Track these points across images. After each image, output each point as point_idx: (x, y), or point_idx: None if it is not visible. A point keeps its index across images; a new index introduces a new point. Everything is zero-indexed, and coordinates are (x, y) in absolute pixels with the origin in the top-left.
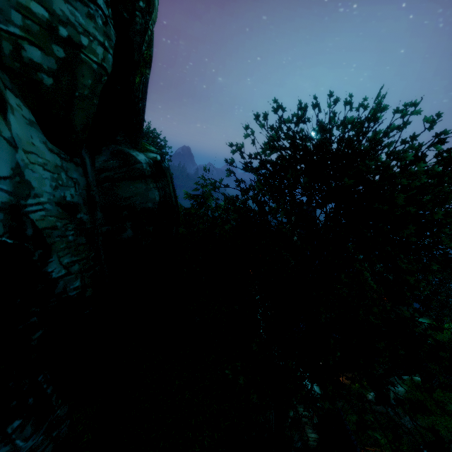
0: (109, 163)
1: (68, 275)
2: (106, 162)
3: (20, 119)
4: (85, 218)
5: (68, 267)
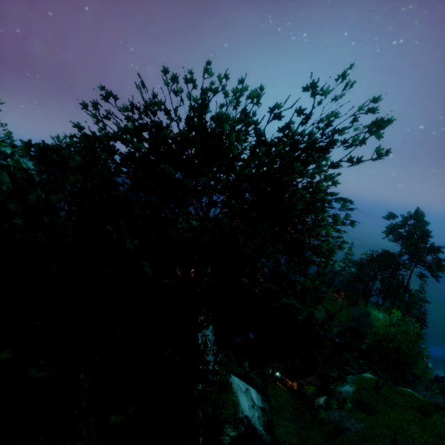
0: None
1: None
2: None
3: None
4: None
5: None
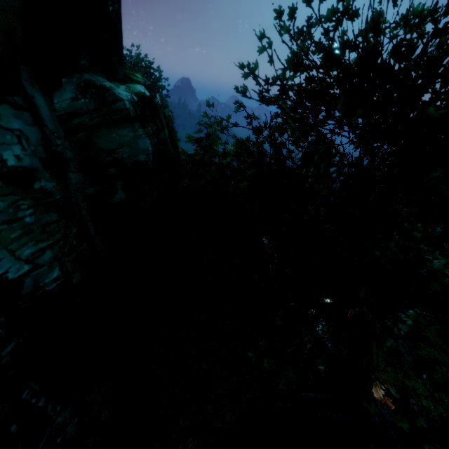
0: (76, 102)
1: (36, 269)
2: (71, 101)
3: None
4: (49, 187)
5: (33, 259)
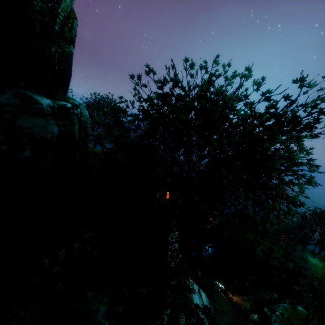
0: (11, 101)
1: None
2: (8, 100)
3: None
4: None
5: None
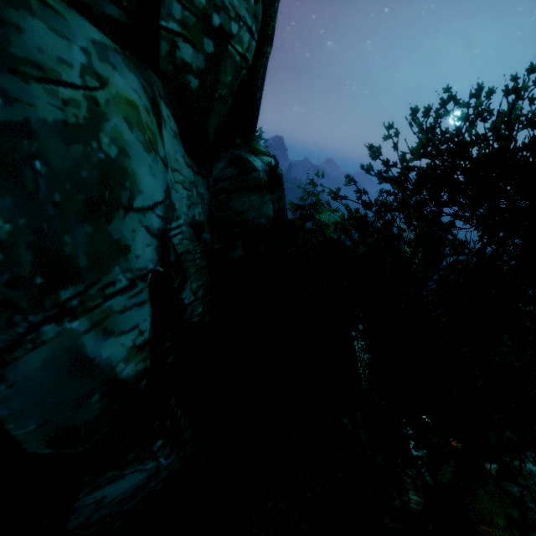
0: (226, 171)
1: (194, 301)
2: (223, 171)
3: (169, 133)
4: (207, 238)
5: (196, 293)
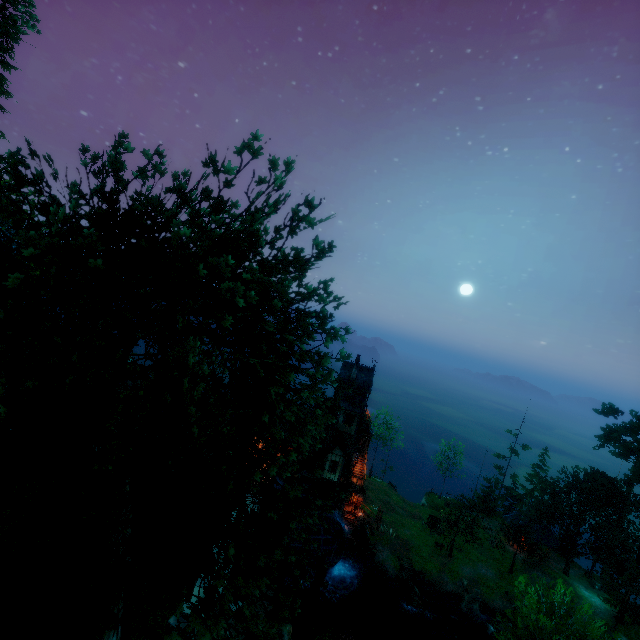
0: None
1: None
2: None
3: None
4: None
5: None
